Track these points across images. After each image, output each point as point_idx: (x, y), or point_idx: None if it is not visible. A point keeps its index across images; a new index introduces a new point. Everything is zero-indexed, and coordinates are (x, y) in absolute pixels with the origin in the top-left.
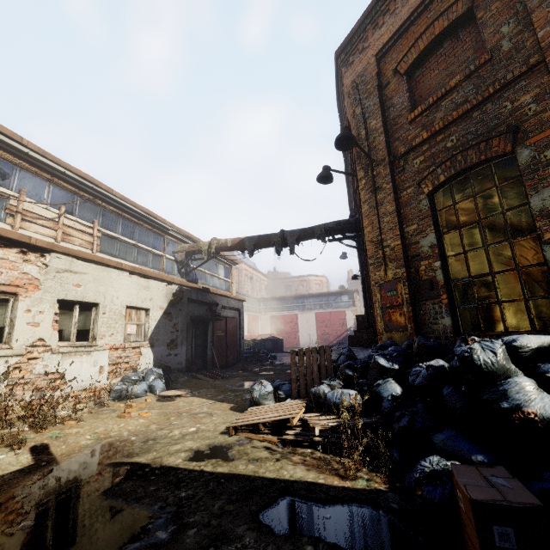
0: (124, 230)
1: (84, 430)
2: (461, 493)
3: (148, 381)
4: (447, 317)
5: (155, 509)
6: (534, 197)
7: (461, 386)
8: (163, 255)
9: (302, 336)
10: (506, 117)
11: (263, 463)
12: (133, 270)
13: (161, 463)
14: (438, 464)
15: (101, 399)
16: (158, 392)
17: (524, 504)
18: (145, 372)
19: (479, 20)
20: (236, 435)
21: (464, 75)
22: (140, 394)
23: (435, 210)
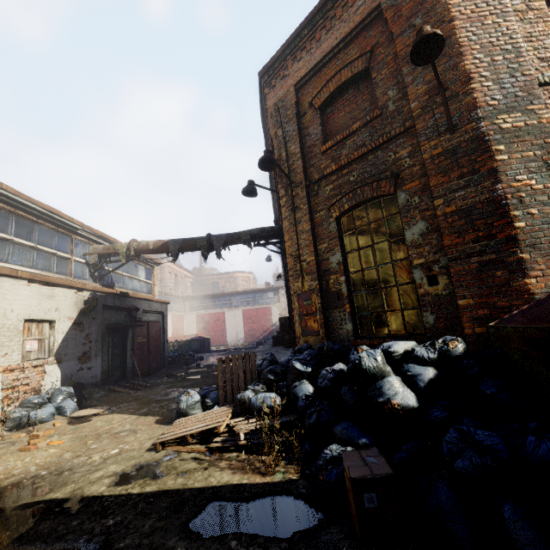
0: (18, 230)
1: None
2: (346, 474)
3: (55, 403)
4: (349, 323)
5: (81, 543)
6: (407, 231)
7: (354, 385)
8: (71, 258)
9: (230, 333)
10: (391, 164)
11: (192, 474)
12: (33, 277)
13: (83, 494)
14: (336, 451)
15: None
16: (69, 413)
17: (383, 475)
18: (51, 392)
19: (373, 79)
20: (164, 450)
21: (363, 123)
22: (46, 418)
23: (341, 232)
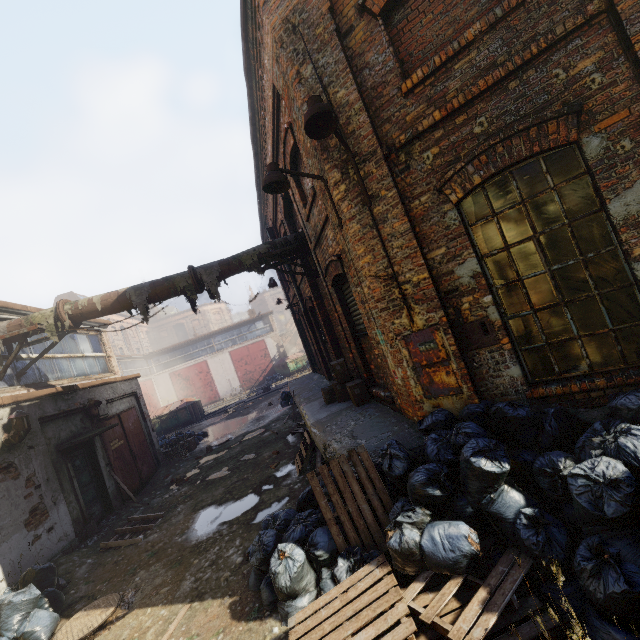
0: None
1: None
2: None
3: (10, 633)
4: (514, 366)
5: None
6: (613, 202)
7: None
8: None
9: (220, 385)
10: (560, 91)
11: None
12: None
13: None
14: None
15: None
16: (44, 637)
17: None
18: None
19: None
20: None
21: (487, 23)
22: None
23: (465, 224)
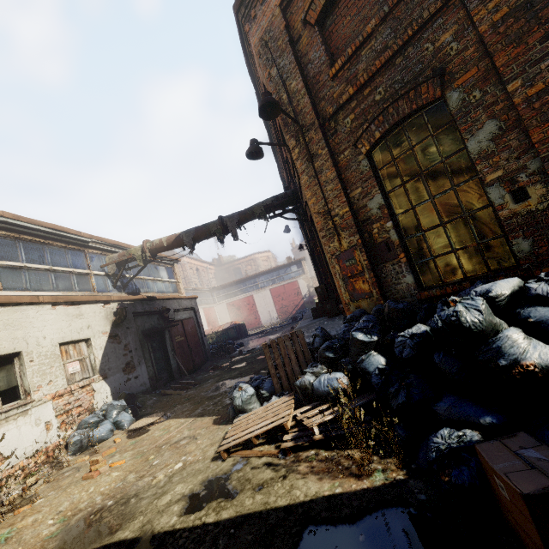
0: (29, 256)
1: (43, 514)
2: (504, 483)
3: (111, 419)
4: (408, 275)
5: None
6: (470, 140)
7: (450, 349)
8: (90, 273)
9: (263, 315)
10: (430, 60)
11: (270, 488)
12: (55, 300)
13: (153, 531)
14: (451, 437)
15: (58, 458)
16: (126, 426)
17: None
18: (105, 409)
19: None
20: (230, 457)
21: (379, 18)
22: (105, 436)
23: (376, 169)
